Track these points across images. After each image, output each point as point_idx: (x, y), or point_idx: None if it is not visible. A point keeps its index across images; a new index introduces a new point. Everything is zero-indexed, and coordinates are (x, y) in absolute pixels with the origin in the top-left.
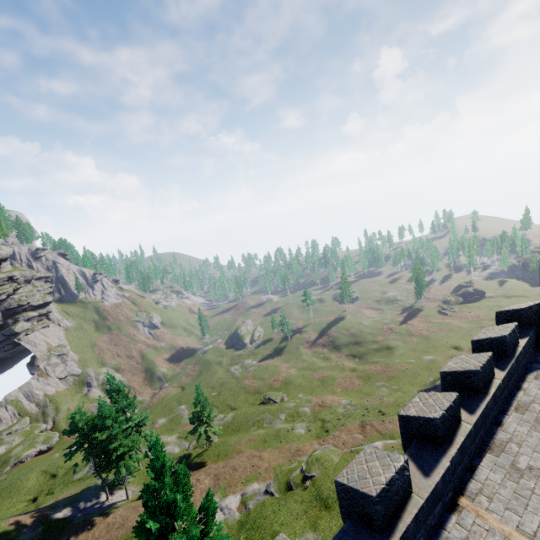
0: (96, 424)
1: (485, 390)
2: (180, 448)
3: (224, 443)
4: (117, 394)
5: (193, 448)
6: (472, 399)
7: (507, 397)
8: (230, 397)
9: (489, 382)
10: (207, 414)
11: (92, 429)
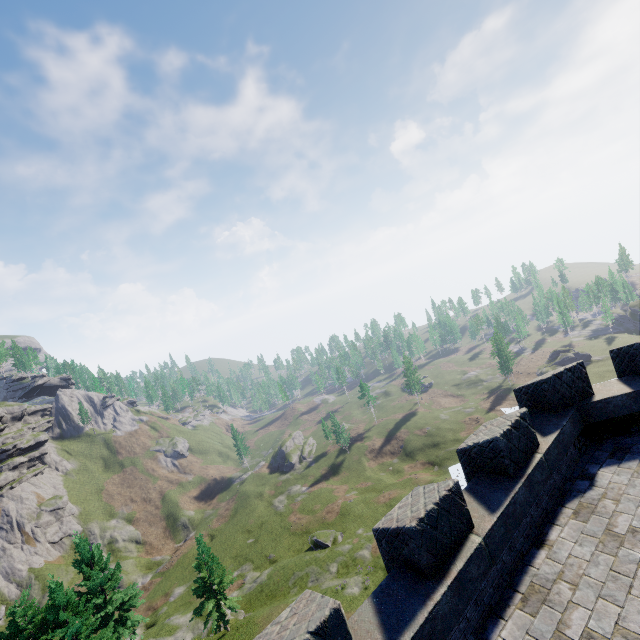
0: (47, 620)
1: (444, 567)
2: (194, 634)
3: (249, 621)
4: (91, 565)
5: (207, 634)
6: (410, 596)
7: (513, 569)
8: (270, 544)
9: (458, 545)
10: (217, 580)
11: (40, 629)
